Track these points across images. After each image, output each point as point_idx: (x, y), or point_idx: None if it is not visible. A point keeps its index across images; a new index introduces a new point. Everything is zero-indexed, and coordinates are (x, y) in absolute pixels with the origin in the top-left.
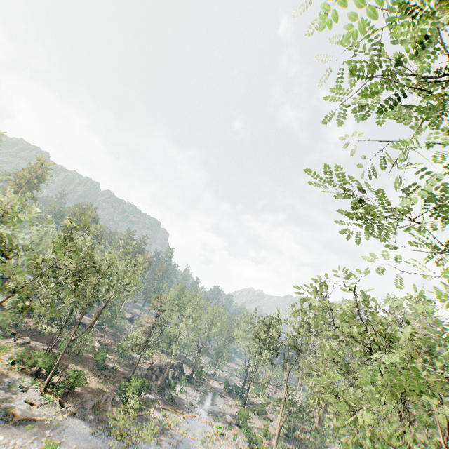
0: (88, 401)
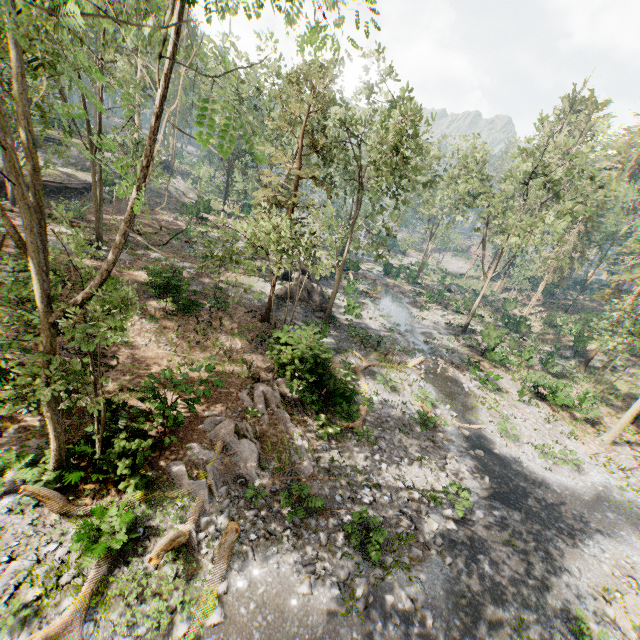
0: (233, 447)
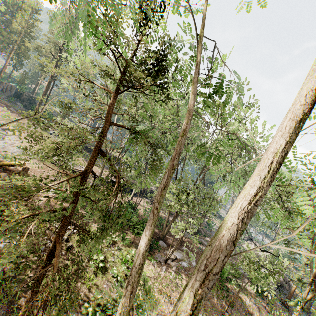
0: None
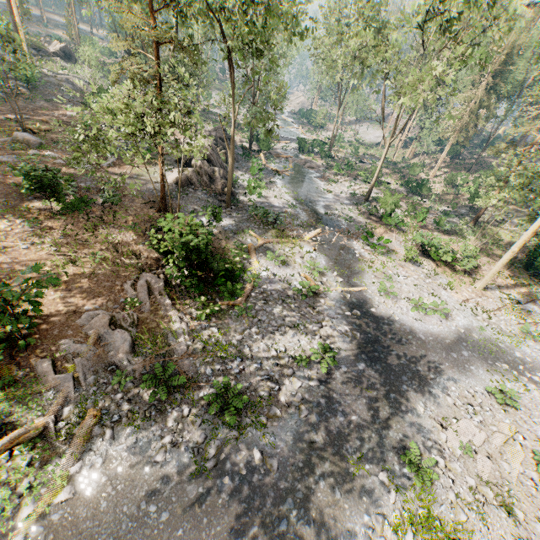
0: (107, 338)
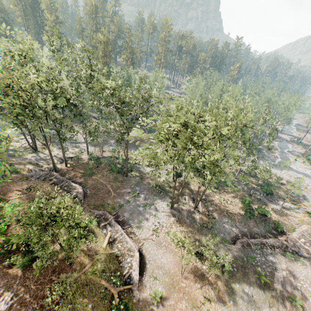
0: None
